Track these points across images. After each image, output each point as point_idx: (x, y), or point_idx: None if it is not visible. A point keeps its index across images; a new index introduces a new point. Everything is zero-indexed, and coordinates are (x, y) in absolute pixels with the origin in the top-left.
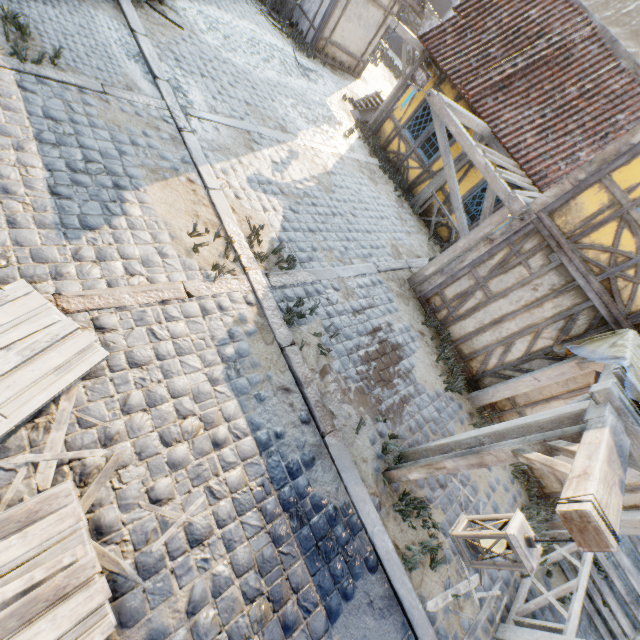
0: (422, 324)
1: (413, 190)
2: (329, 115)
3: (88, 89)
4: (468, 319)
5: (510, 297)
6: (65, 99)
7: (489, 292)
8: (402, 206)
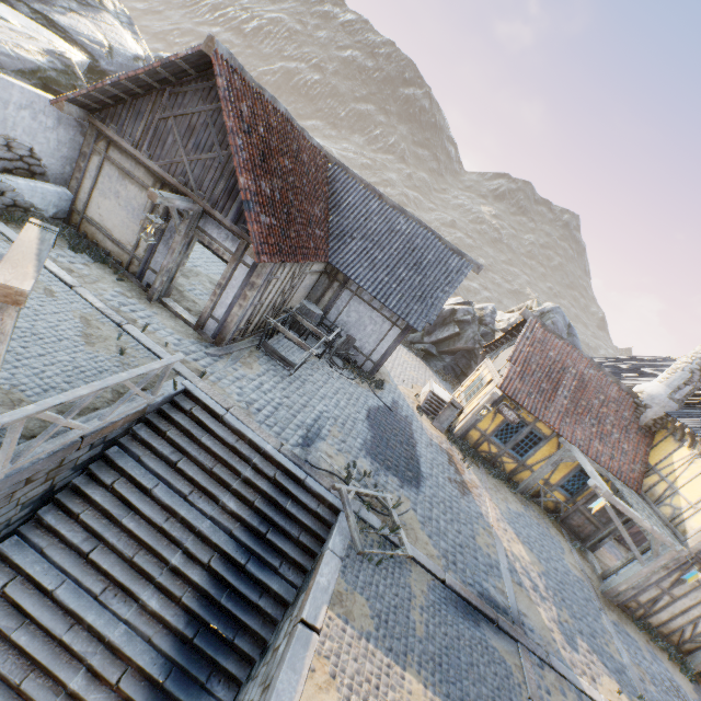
0: (639, 631)
1: (512, 477)
2: (446, 455)
3: None
4: (662, 612)
5: (689, 596)
6: None
7: (674, 596)
8: (522, 501)
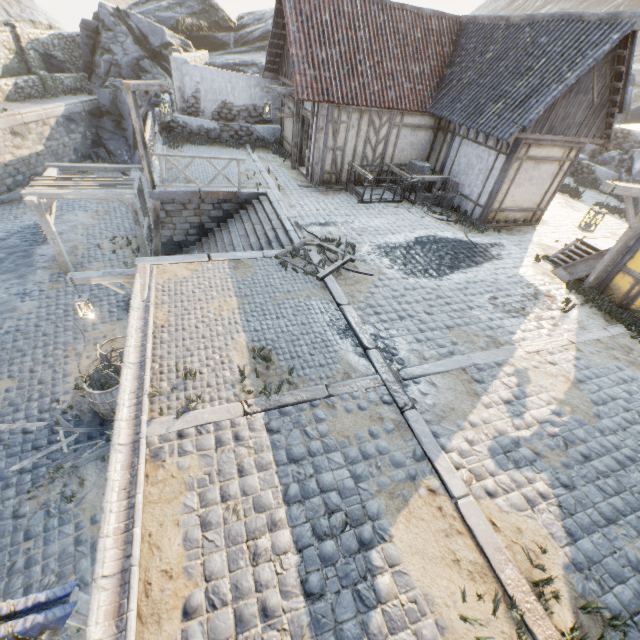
0: None
1: None
2: (531, 291)
3: (316, 399)
4: None
5: None
6: (301, 424)
7: None
8: None
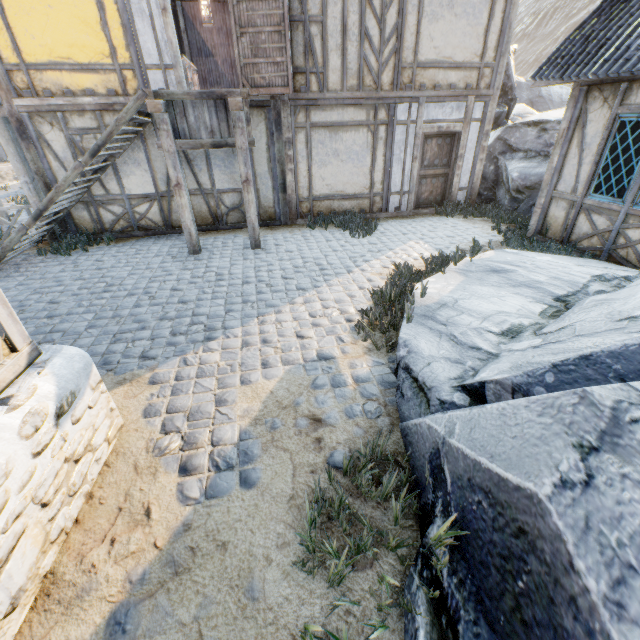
0: None
1: None
2: None
3: None
4: None
5: None
6: None
7: None
8: None
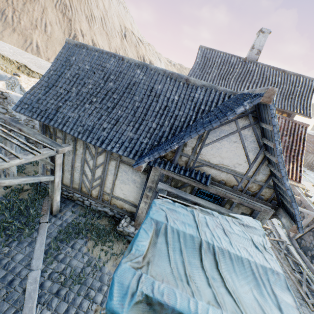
0: None
1: None
2: None
3: None
4: None
5: None
6: None
7: None
8: None
